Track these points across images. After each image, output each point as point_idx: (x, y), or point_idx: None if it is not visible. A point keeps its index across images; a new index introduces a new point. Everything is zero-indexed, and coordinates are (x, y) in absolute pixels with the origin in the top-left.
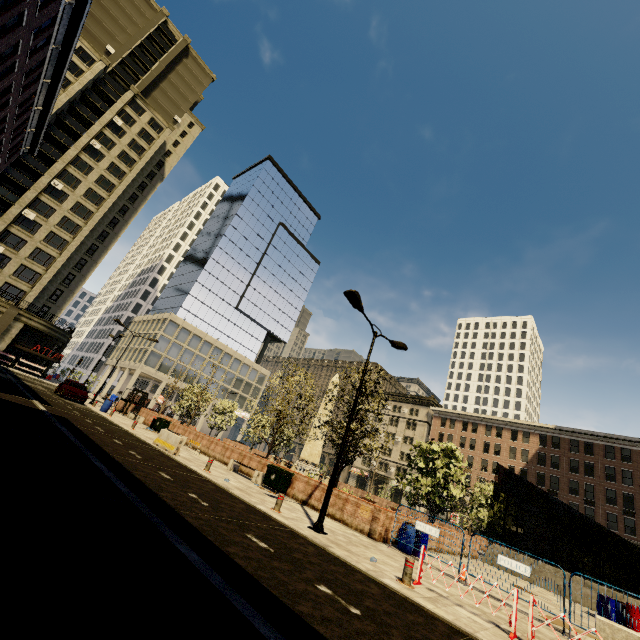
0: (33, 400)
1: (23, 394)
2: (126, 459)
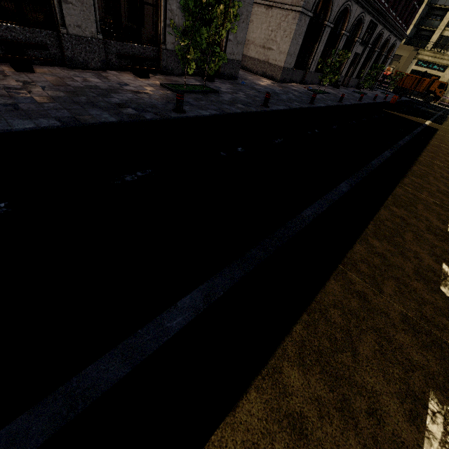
0: (428, 121)
1: (428, 119)
2: (440, 145)
